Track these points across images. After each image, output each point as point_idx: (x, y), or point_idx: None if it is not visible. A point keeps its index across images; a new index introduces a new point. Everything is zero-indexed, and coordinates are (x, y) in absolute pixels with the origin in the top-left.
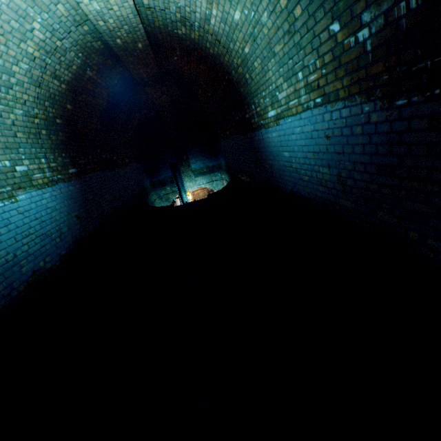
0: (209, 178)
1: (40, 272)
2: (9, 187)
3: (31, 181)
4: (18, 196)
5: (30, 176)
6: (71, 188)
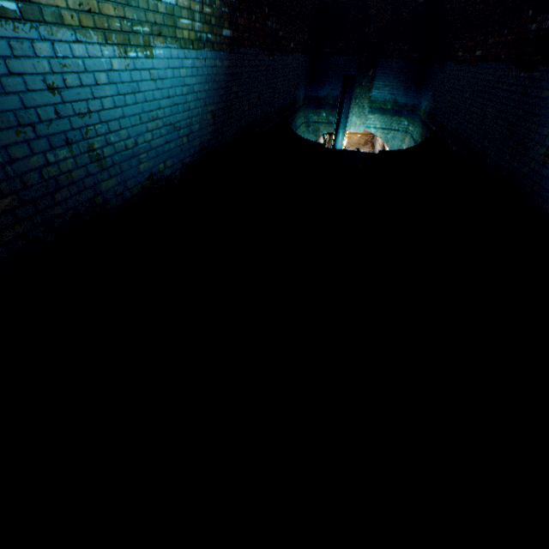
0: (387, 122)
1: (157, 177)
2: (148, 26)
3: (174, 28)
4: (155, 48)
5: (176, 18)
6: (217, 63)
